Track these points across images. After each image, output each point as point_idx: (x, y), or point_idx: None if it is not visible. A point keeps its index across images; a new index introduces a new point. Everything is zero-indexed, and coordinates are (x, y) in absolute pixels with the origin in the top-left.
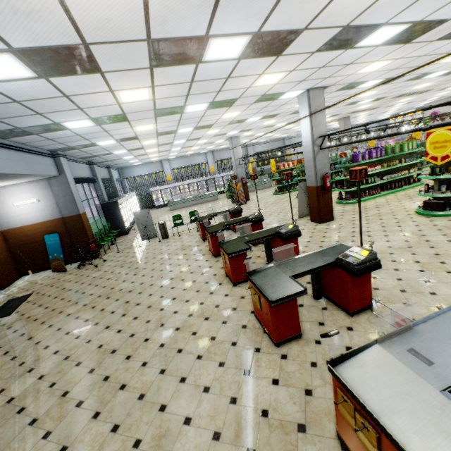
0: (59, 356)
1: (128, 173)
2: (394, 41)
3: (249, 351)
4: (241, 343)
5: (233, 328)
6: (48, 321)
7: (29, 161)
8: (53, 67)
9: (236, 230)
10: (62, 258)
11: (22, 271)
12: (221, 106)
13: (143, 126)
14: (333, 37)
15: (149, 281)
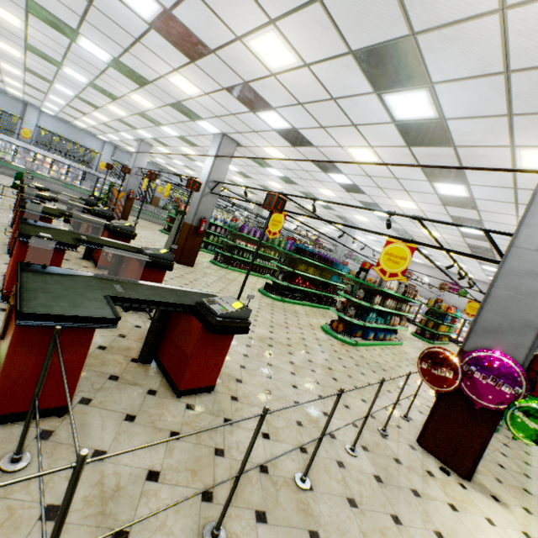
0: None
1: None
2: (285, 136)
3: None
4: None
5: None
6: None
7: None
8: None
9: None
10: None
11: None
12: (130, 77)
13: (2, 9)
14: (239, 86)
15: None
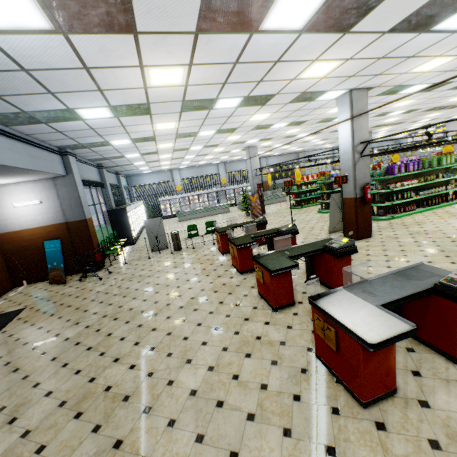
0: (52, 400)
1: (136, 181)
2: None
3: (324, 413)
4: (307, 397)
5: (289, 371)
6: (41, 347)
7: (35, 155)
8: (75, 14)
9: (259, 243)
10: (62, 268)
11: (16, 281)
12: (254, 104)
13: (164, 123)
14: (418, 10)
15: (165, 300)
